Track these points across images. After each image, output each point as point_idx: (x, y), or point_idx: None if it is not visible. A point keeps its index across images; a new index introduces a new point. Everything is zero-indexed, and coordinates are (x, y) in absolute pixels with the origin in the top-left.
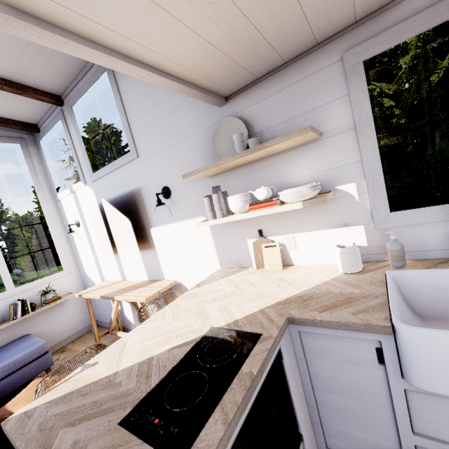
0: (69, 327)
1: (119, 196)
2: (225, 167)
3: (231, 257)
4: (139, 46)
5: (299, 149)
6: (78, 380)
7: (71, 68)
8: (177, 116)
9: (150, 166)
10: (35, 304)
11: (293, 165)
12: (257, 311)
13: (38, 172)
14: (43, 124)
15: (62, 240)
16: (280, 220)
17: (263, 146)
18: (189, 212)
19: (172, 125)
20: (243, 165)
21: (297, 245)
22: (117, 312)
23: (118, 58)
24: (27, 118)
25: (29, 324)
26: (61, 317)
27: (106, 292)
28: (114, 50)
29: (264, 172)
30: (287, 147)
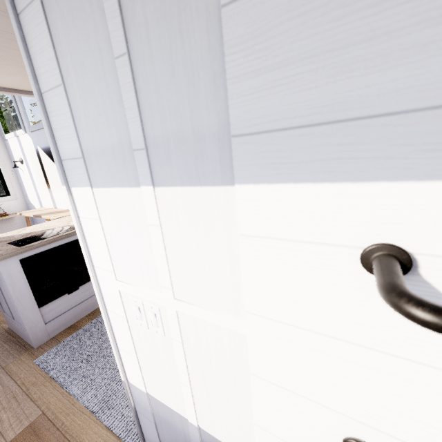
0: None
1: (49, 147)
2: None
3: None
4: (25, 88)
5: None
6: None
7: None
8: None
9: None
10: None
11: None
12: None
13: None
14: None
15: (9, 172)
16: None
17: None
18: None
19: None
20: None
21: None
22: None
23: (14, 92)
24: None
25: None
26: (9, 229)
27: (38, 213)
28: (11, 88)
29: None
30: None
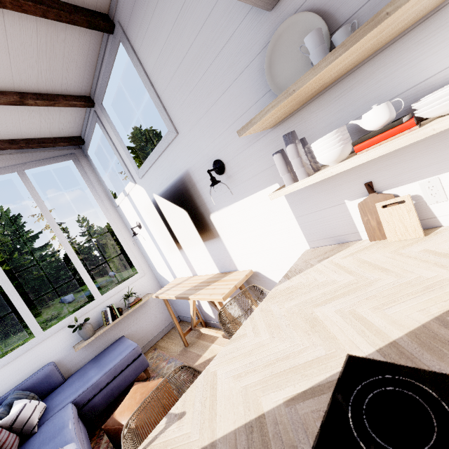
0: (155, 325)
1: (169, 186)
2: (299, 98)
3: (322, 232)
4: None
5: (442, 13)
6: (163, 448)
7: (88, 56)
8: (212, 58)
9: (193, 140)
10: (121, 309)
11: (428, 51)
12: (430, 320)
13: (94, 184)
14: (85, 134)
15: (130, 244)
16: (407, 158)
17: (381, 15)
18: (252, 185)
19: (208, 75)
20: (325, 89)
21: (448, 193)
22: (195, 309)
23: None
24: (70, 132)
25: (121, 327)
26: (146, 317)
27: (179, 291)
28: None
29: (365, 88)
30: (416, 16)
